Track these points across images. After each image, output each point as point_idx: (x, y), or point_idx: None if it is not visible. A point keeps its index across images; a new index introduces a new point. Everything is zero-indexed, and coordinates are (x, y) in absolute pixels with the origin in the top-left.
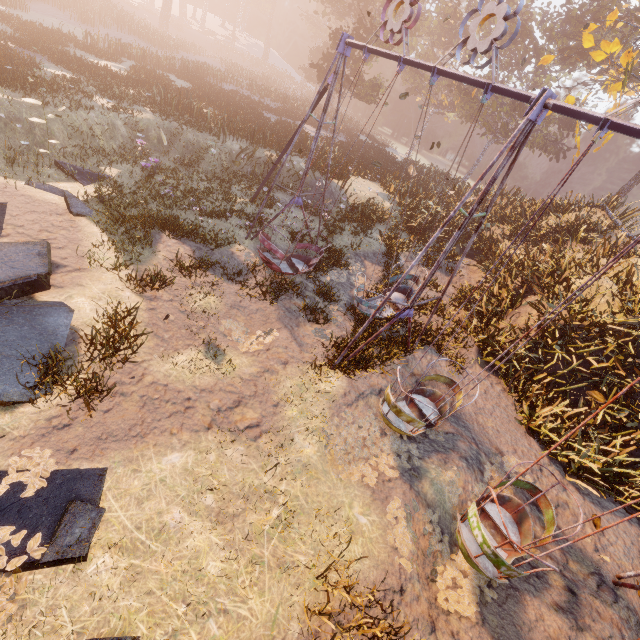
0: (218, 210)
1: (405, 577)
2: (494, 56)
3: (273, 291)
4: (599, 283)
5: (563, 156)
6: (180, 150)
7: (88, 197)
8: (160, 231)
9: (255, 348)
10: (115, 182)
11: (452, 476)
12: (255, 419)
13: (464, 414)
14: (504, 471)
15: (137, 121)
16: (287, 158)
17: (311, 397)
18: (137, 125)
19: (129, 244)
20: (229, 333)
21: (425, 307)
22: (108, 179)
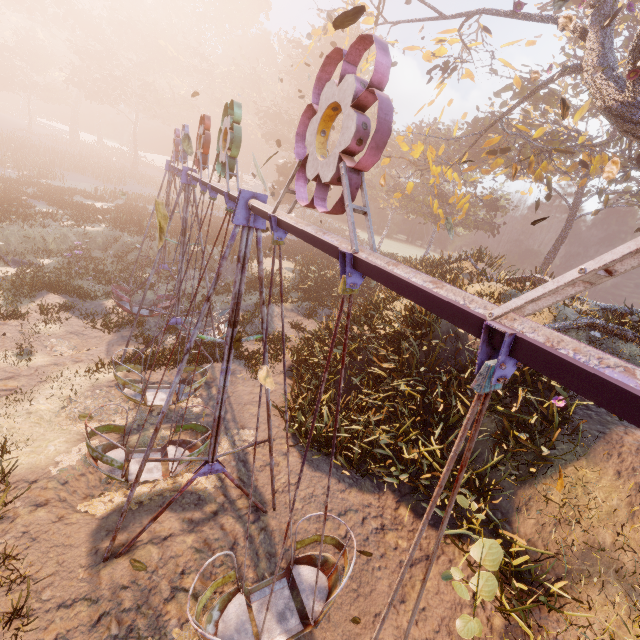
0: (115, 280)
1: (47, 476)
2: (182, 156)
3: (117, 325)
4: (396, 304)
5: (497, 232)
6: (116, 248)
7: (10, 274)
8: (51, 291)
9: (65, 355)
10: (40, 266)
11: (166, 433)
12: (15, 387)
13: (233, 404)
14: (233, 439)
15: (88, 232)
16: (210, 249)
17: (79, 380)
18: (88, 235)
19: (15, 297)
20: (54, 347)
21: (270, 340)
22: (38, 265)
